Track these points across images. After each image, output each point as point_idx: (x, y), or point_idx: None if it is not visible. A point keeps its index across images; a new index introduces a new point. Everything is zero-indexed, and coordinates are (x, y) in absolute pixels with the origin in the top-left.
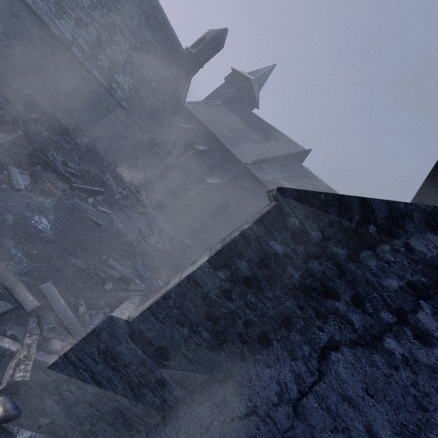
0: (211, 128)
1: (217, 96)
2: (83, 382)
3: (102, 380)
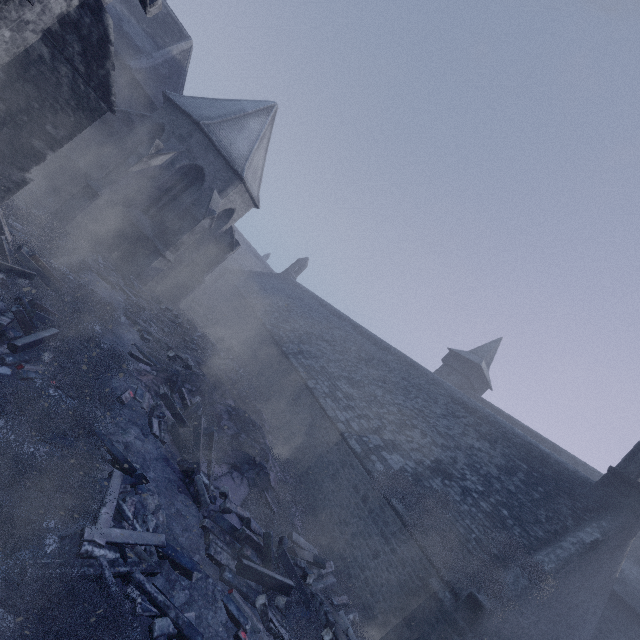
0: None
1: None
2: None
3: None
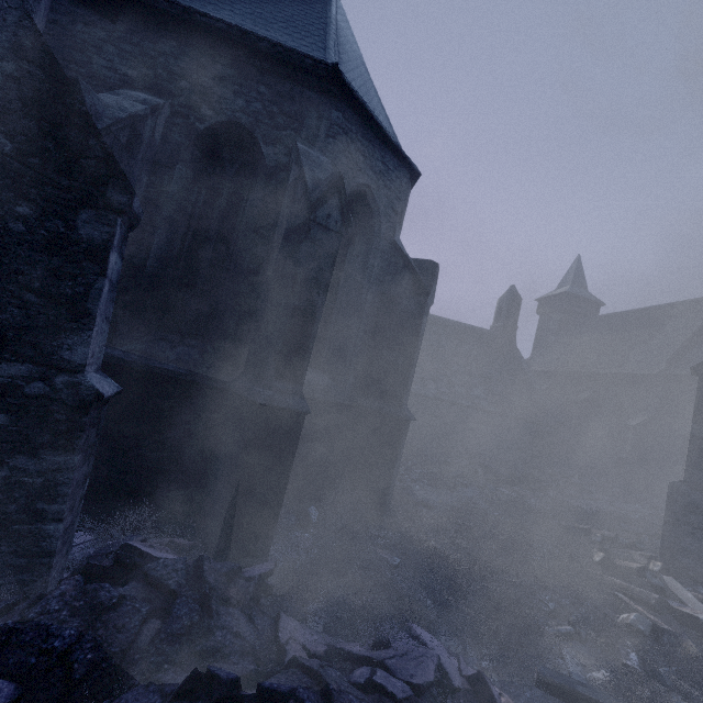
0: (573, 368)
1: (545, 334)
2: (691, 534)
3: (701, 526)
